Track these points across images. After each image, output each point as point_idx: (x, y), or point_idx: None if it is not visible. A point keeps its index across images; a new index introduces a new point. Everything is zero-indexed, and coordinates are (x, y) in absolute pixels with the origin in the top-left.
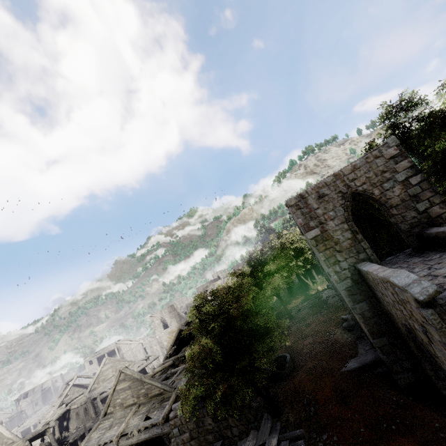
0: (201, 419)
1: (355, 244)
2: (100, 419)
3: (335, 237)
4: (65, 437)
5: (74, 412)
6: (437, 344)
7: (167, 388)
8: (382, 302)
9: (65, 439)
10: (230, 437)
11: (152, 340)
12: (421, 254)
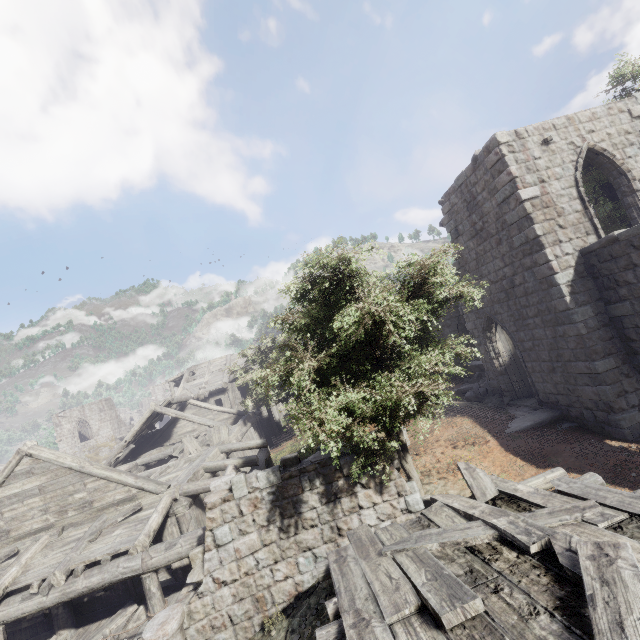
0: (293, 500)
1: (584, 220)
2: None
3: (559, 205)
4: None
5: None
6: None
7: (151, 485)
8: (639, 289)
9: None
10: None
11: None
12: None
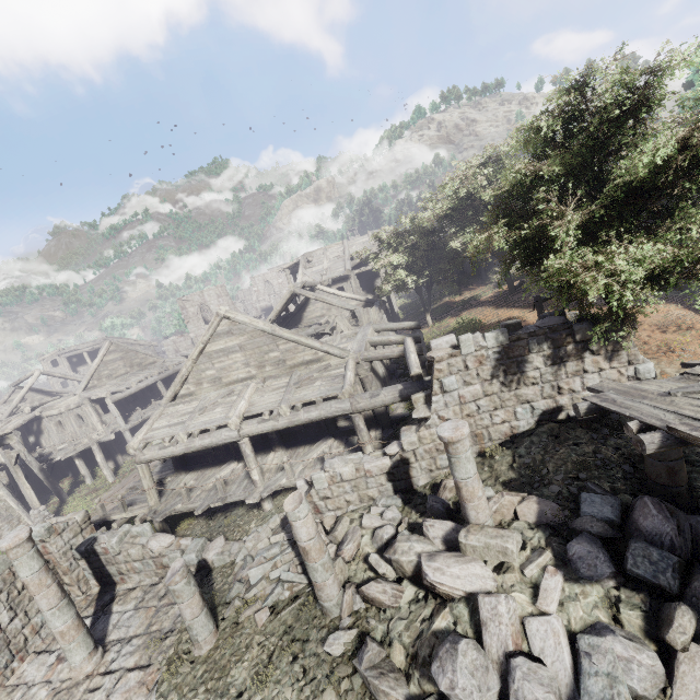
0: (518, 360)
1: None
2: (163, 405)
3: None
4: (43, 455)
5: (52, 421)
6: None
7: (335, 350)
8: None
9: (42, 457)
10: (576, 392)
11: (180, 341)
12: None
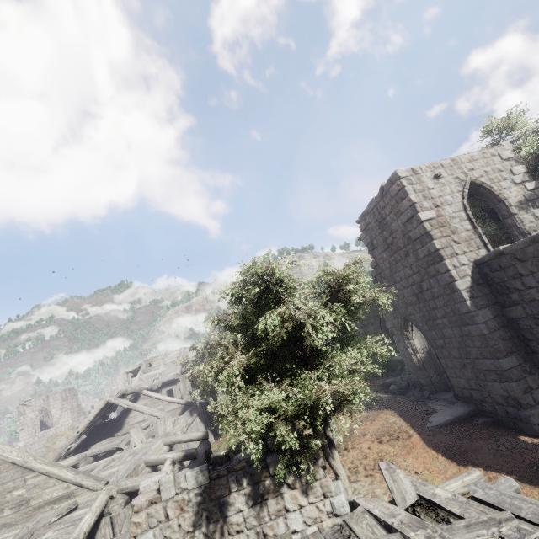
0: (220, 502)
1: (474, 237)
2: None
3: (452, 225)
4: None
5: None
6: None
7: (89, 481)
8: (528, 295)
9: None
10: None
11: None
12: None
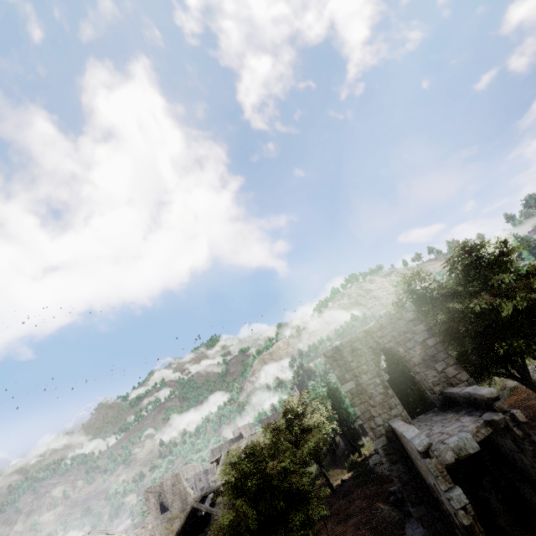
0: None
1: (386, 399)
2: None
3: (369, 391)
4: None
5: None
6: (442, 495)
7: None
8: (413, 461)
9: None
10: None
11: (141, 532)
12: (443, 413)
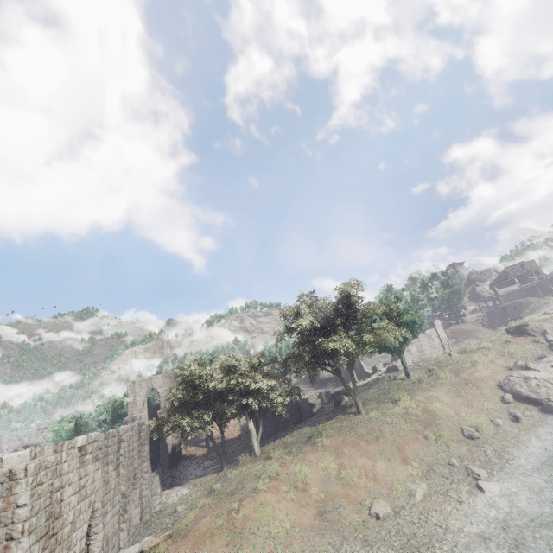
0: None
1: (142, 408)
2: None
3: (137, 403)
4: None
5: None
6: None
7: None
8: None
9: None
10: None
11: None
12: None
